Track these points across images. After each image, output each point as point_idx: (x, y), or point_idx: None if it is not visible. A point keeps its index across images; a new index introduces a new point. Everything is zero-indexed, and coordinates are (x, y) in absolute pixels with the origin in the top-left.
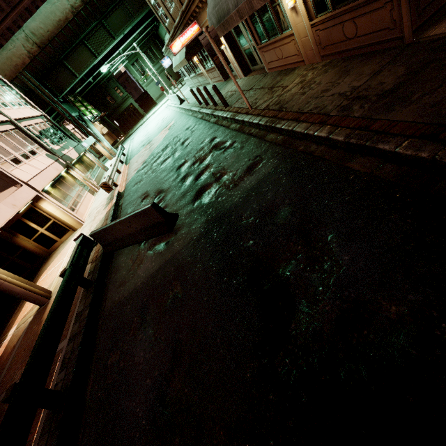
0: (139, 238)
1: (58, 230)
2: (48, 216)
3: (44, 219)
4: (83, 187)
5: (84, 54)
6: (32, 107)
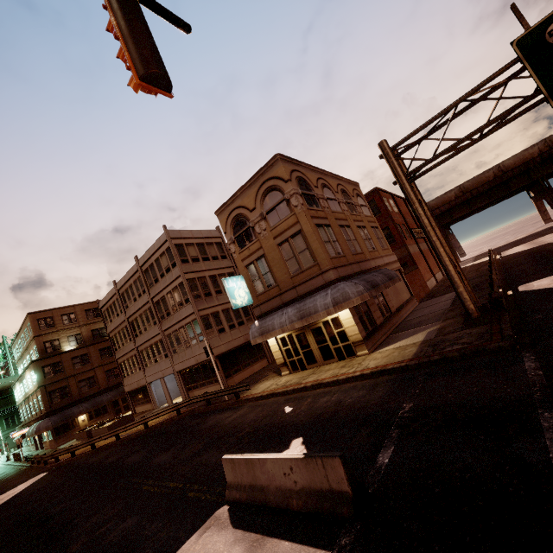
0: None
1: None
2: None
3: None
4: None
5: None
6: None
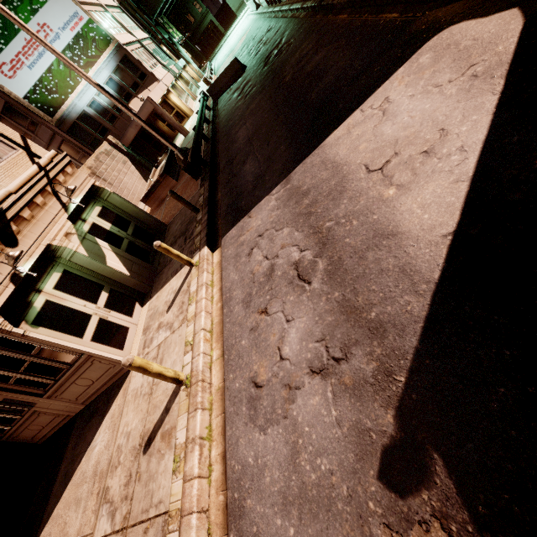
0: (230, 83)
1: (179, 117)
2: (173, 106)
3: (171, 109)
4: (187, 95)
5: None
6: (141, 31)
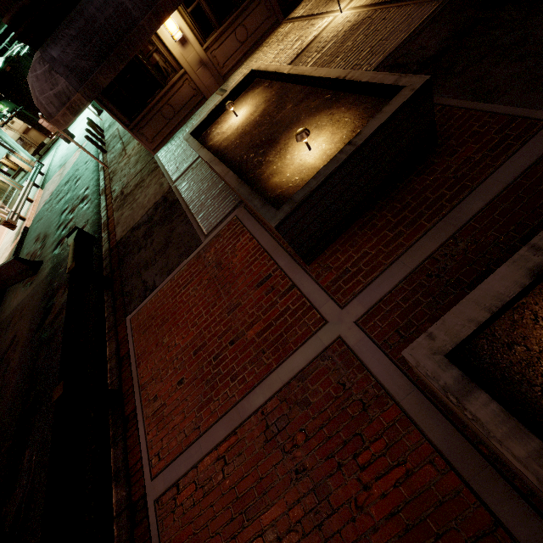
0: (19, 279)
1: None
2: None
3: None
4: None
5: None
6: None
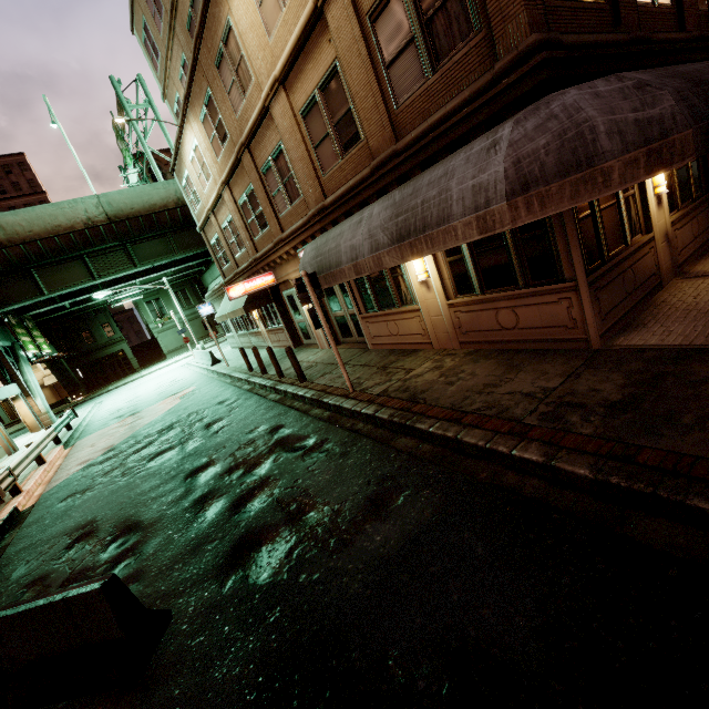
0: (6, 700)
1: None
2: None
3: None
4: None
5: (76, 270)
6: None
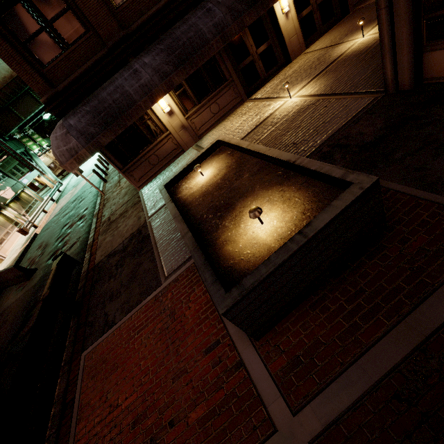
0: (15, 282)
1: None
2: None
3: None
4: (14, 224)
5: (30, 101)
6: None
